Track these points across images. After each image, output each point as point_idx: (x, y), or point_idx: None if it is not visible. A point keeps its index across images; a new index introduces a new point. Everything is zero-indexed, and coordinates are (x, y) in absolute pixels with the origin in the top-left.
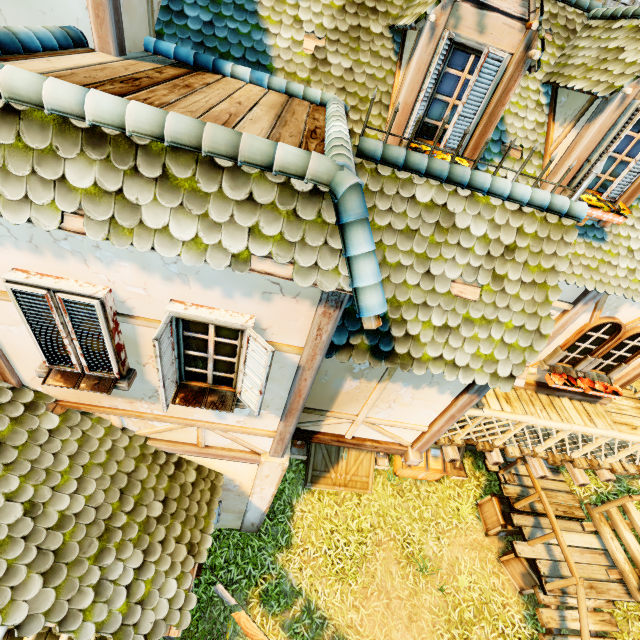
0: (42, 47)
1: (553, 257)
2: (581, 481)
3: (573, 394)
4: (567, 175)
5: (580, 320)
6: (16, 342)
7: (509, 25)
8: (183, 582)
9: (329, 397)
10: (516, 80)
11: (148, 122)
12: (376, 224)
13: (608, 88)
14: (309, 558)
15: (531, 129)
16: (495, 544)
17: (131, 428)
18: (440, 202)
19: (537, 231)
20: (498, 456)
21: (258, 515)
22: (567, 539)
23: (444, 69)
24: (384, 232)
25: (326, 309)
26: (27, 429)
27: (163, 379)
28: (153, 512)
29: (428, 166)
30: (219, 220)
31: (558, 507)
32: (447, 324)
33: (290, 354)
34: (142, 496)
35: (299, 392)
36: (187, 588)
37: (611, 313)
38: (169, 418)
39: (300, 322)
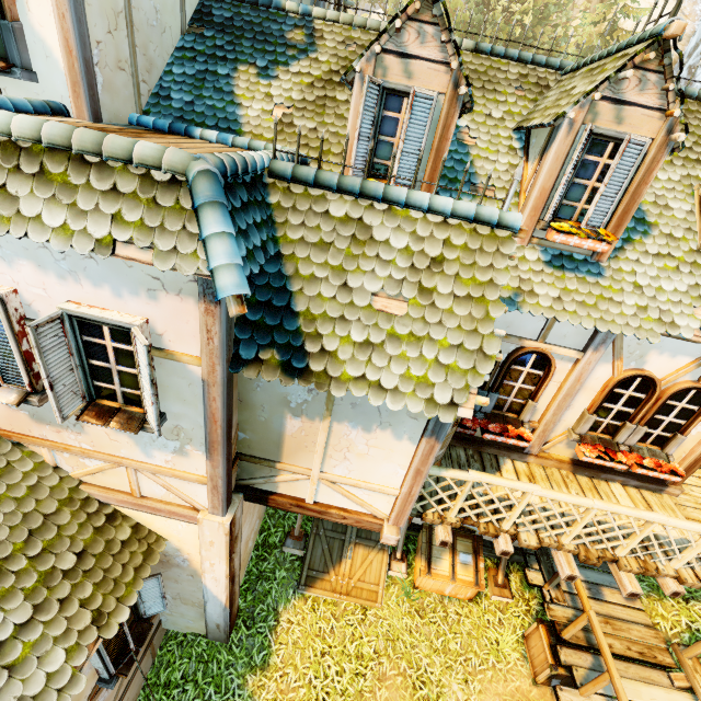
0: (16, 109)
1: (490, 269)
2: (629, 589)
3: (625, 478)
4: (537, 206)
5: (601, 373)
6: None
7: (434, 69)
8: (74, 656)
9: (275, 442)
10: (453, 116)
11: (29, 128)
12: (288, 238)
13: (553, 116)
14: (288, 687)
15: (504, 170)
16: (547, 698)
17: (65, 468)
18: (356, 216)
19: (467, 243)
20: (507, 543)
21: (220, 610)
22: (644, 694)
23: (381, 112)
24: (297, 245)
25: (207, 305)
26: None
27: (49, 379)
28: (62, 564)
29: (339, 182)
30: (86, 208)
31: (631, 645)
32: (369, 340)
33: (194, 367)
34: (54, 543)
35: (213, 417)
36: (79, 666)
37: (638, 364)
38: (96, 453)
39: (192, 325)
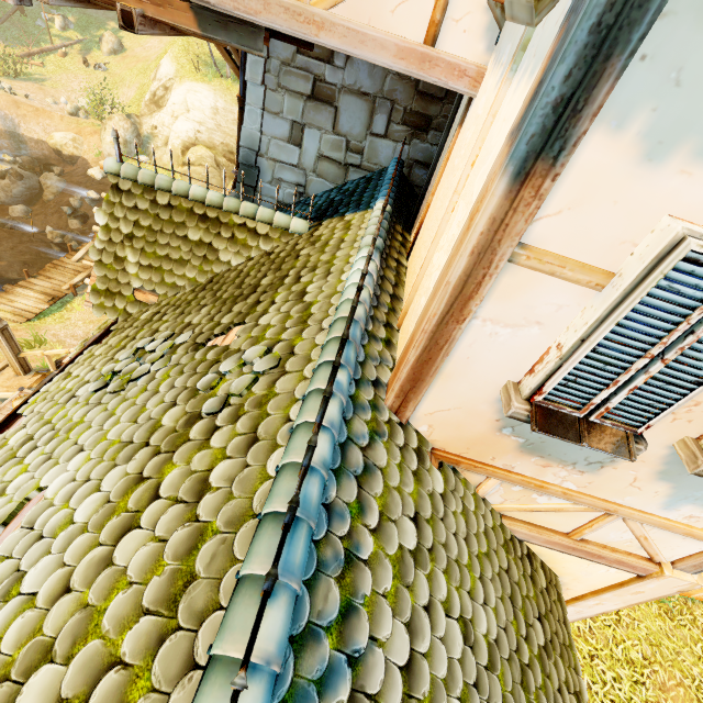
0: None
1: None
2: None
3: None
4: None
5: None
6: (478, 355)
7: None
8: None
9: None
10: None
11: None
12: None
13: None
14: None
15: None
16: None
17: (490, 498)
18: None
19: None
20: None
21: None
22: None
23: None
24: None
25: None
26: (426, 491)
27: None
28: (539, 638)
29: None
30: None
31: None
32: None
33: None
34: (524, 610)
35: None
36: None
37: None
38: (583, 496)
39: None
